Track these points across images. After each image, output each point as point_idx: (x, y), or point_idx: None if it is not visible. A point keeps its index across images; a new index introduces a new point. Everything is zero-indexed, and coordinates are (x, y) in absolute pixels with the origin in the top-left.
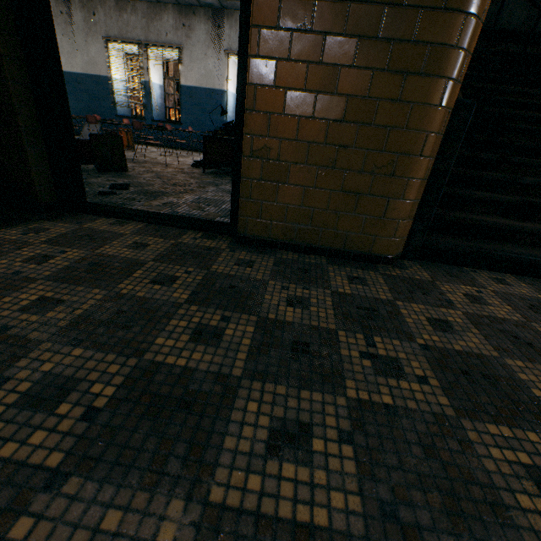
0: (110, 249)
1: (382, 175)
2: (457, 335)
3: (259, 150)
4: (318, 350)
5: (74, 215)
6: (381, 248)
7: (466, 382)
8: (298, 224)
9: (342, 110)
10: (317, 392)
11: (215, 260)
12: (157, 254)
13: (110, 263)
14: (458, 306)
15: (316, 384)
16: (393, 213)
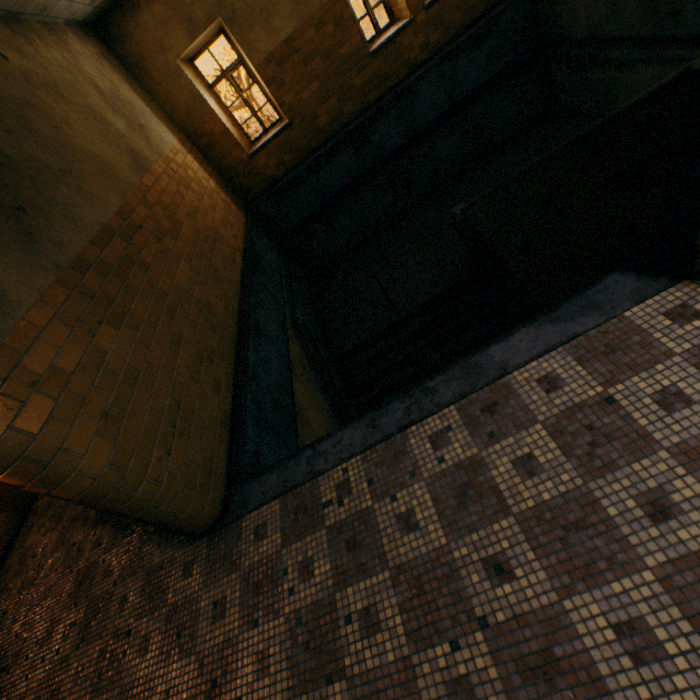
0: None
1: None
2: None
3: None
4: None
5: None
6: None
7: None
8: None
9: None
10: None
11: None
12: None
13: None
14: None
15: None
16: None
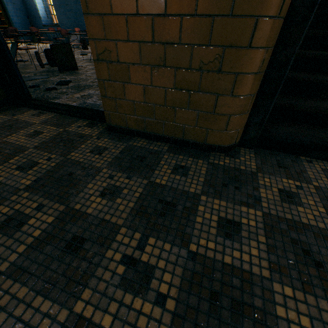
0: (14, 137)
1: (210, 71)
2: (239, 242)
3: (102, 53)
4: (89, 248)
5: (17, 108)
6: (215, 140)
7: (207, 309)
8: (145, 117)
9: (163, 1)
10: (51, 300)
11: (79, 147)
12: (41, 142)
13: (4, 149)
14: (264, 205)
15: (57, 289)
16: (223, 108)
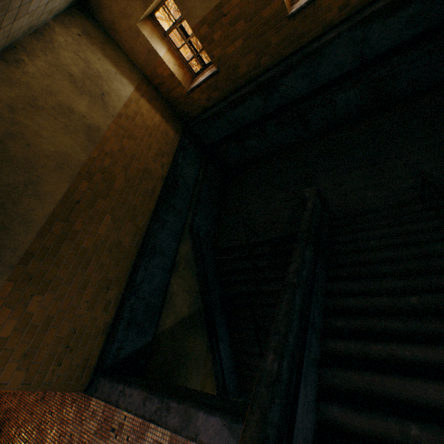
0: None
1: None
2: None
3: None
4: None
5: None
6: None
7: None
8: None
9: None
10: None
11: None
12: None
13: None
14: None
15: None
16: None
